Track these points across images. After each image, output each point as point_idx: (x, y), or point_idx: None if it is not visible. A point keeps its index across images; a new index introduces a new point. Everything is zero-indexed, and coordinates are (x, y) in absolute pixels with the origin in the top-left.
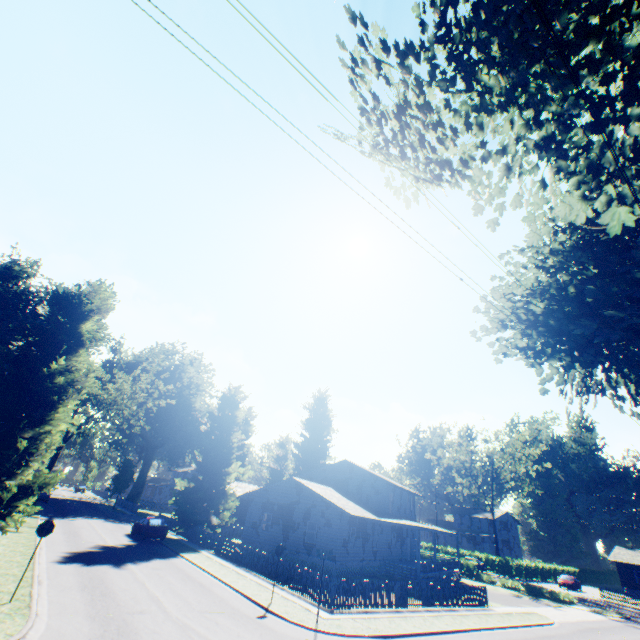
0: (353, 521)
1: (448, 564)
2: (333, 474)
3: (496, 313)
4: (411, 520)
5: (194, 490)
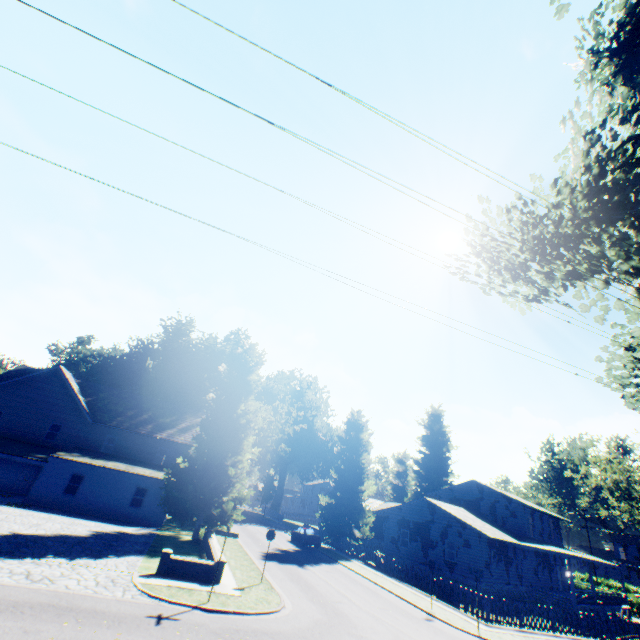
0: (492, 543)
1: (611, 599)
2: (461, 494)
3: (622, 358)
4: (557, 546)
5: (335, 505)
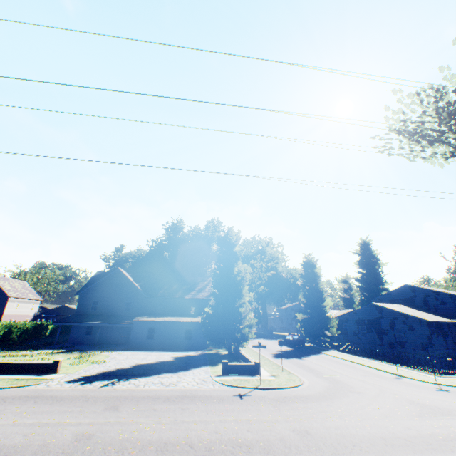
0: (430, 325)
1: None
2: (398, 295)
3: None
4: None
5: (308, 318)
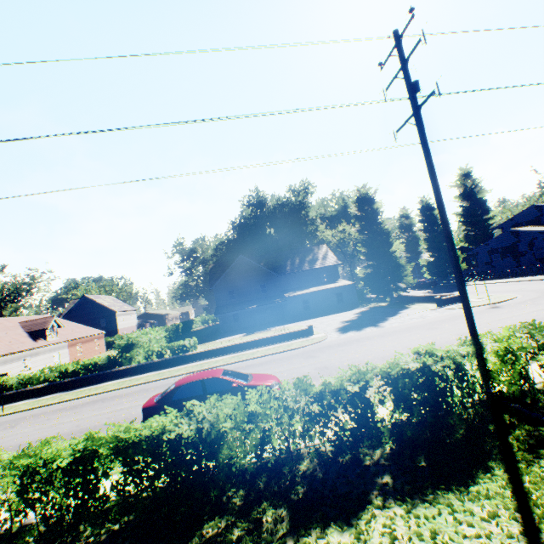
0: None
1: None
2: (522, 219)
3: None
4: None
5: (434, 261)
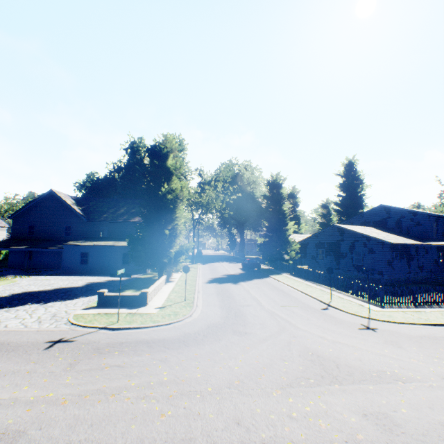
0: (395, 248)
1: None
2: (370, 218)
3: None
4: None
5: (268, 242)
